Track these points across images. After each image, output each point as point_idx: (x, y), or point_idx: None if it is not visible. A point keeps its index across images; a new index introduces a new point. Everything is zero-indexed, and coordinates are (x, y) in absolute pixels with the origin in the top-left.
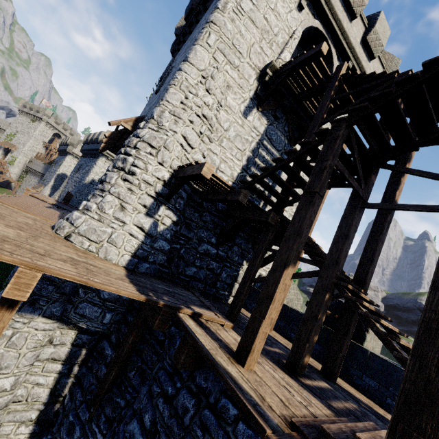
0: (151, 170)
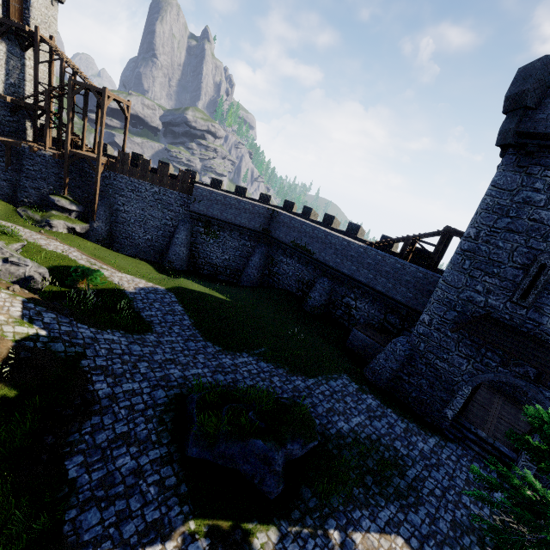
0: None
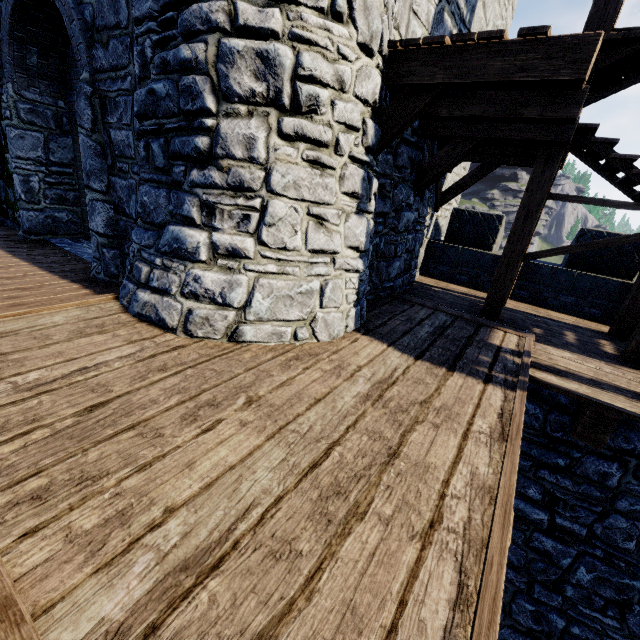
0: (351, 80)
